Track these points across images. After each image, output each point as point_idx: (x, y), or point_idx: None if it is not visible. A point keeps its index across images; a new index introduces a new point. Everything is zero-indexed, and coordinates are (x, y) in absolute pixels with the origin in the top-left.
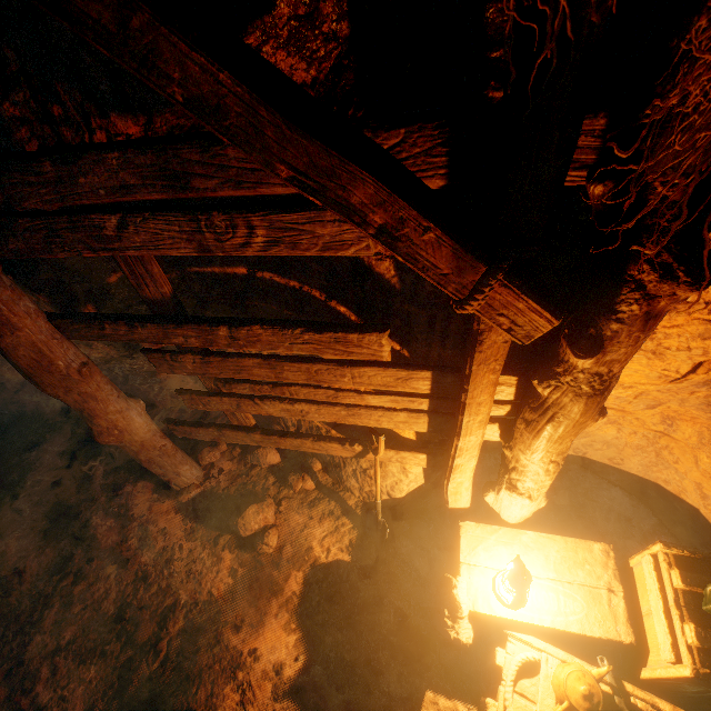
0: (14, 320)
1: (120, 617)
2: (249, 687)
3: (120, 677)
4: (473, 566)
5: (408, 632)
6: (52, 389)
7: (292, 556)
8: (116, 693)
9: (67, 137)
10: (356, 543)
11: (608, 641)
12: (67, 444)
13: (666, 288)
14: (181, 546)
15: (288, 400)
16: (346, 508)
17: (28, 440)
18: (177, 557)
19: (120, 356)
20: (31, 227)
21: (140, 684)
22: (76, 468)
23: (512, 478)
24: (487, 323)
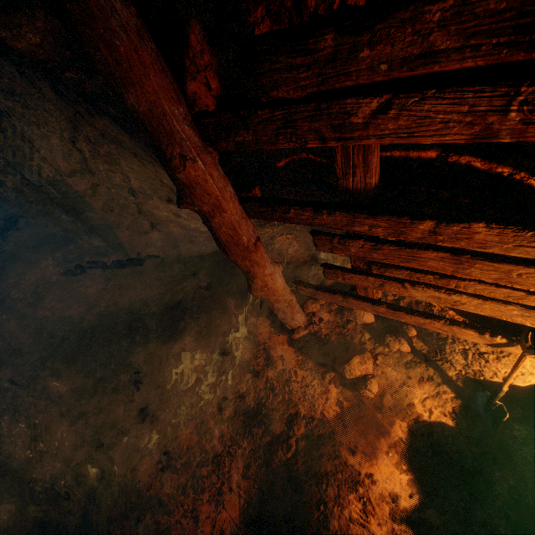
0: (223, 204)
1: (258, 411)
2: (368, 501)
3: (264, 453)
4: None
5: (525, 512)
6: (234, 257)
7: (393, 405)
8: (262, 462)
9: (308, 7)
10: (458, 412)
11: None
12: (208, 281)
13: None
14: (295, 371)
15: (444, 290)
16: (445, 377)
17: (184, 274)
18: (293, 379)
19: (257, 225)
20: (267, 118)
21: (279, 464)
22: (216, 299)
23: None
24: None
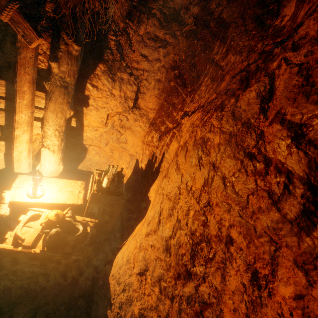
0: None
1: None
2: None
3: None
4: (20, 187)
5: None
6: None
7: None
8: None
9: None
10: None
11: (74, 206)
12: None
13: (70, 42)
14: None
15: None
16: None
17: None
18: None
19: None
20: None
21: None
22: None
23: (43, 141)
24: (21, 44)
